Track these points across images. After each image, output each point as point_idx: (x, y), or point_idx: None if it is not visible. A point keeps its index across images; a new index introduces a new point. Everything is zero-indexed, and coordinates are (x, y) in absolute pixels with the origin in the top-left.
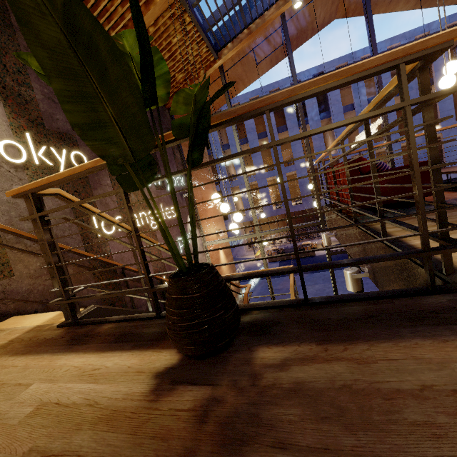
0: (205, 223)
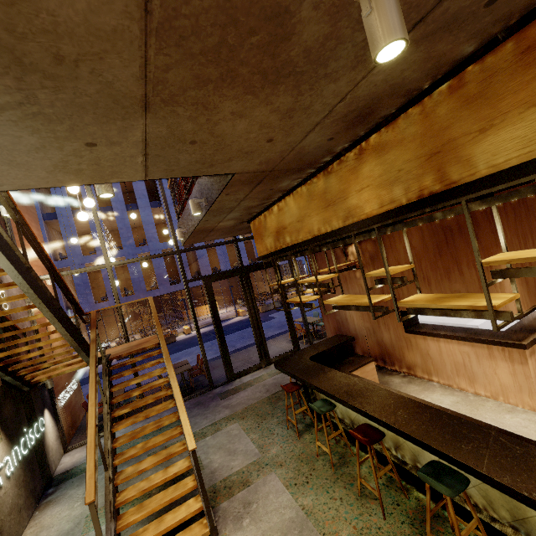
0: None
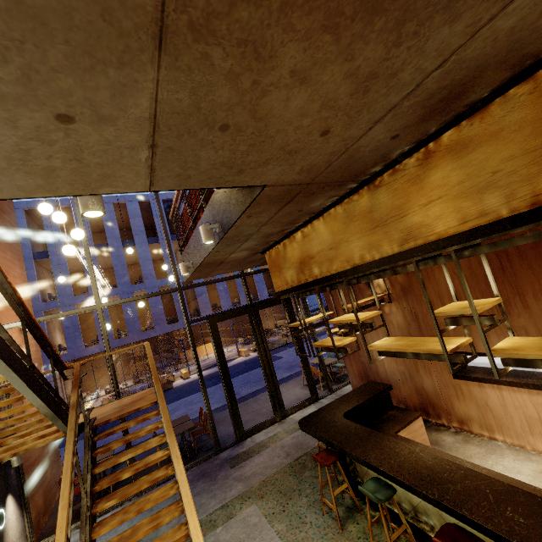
0: (0, 302)
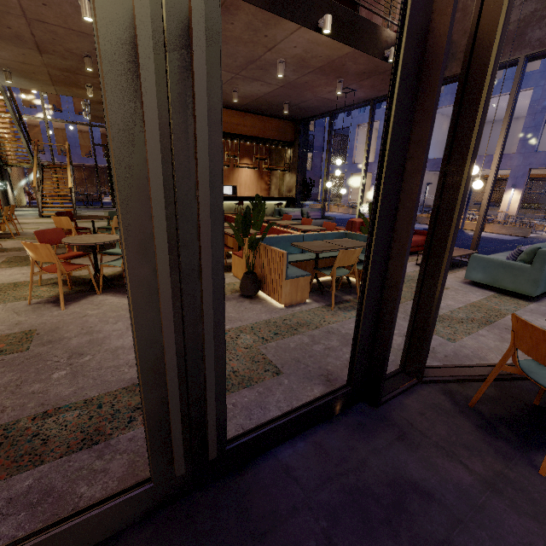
0: None
